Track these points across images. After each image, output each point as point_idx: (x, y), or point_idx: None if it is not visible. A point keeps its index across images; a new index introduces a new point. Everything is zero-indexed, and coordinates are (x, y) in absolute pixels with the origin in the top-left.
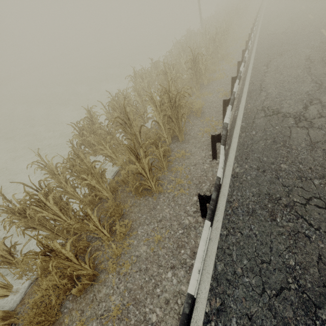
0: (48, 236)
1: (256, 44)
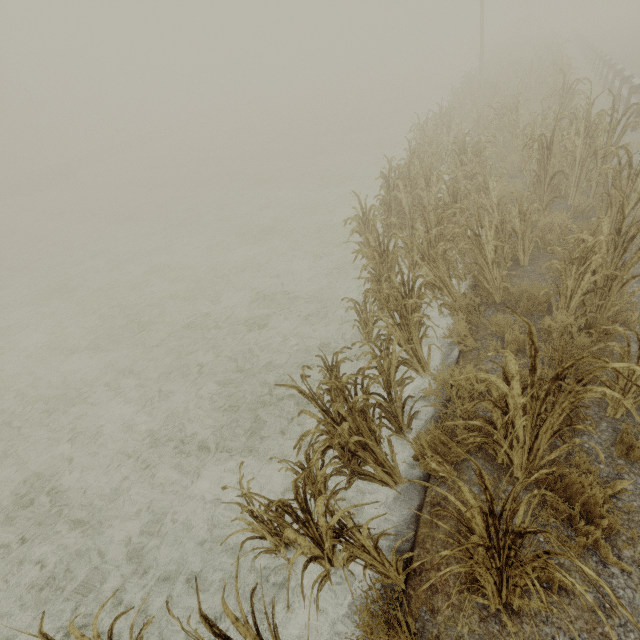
0: (464, 296)
1: (624, 89)
